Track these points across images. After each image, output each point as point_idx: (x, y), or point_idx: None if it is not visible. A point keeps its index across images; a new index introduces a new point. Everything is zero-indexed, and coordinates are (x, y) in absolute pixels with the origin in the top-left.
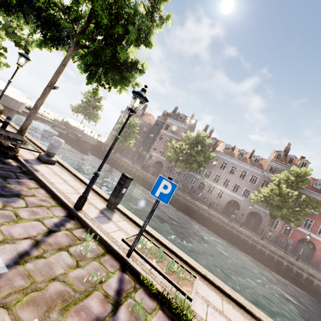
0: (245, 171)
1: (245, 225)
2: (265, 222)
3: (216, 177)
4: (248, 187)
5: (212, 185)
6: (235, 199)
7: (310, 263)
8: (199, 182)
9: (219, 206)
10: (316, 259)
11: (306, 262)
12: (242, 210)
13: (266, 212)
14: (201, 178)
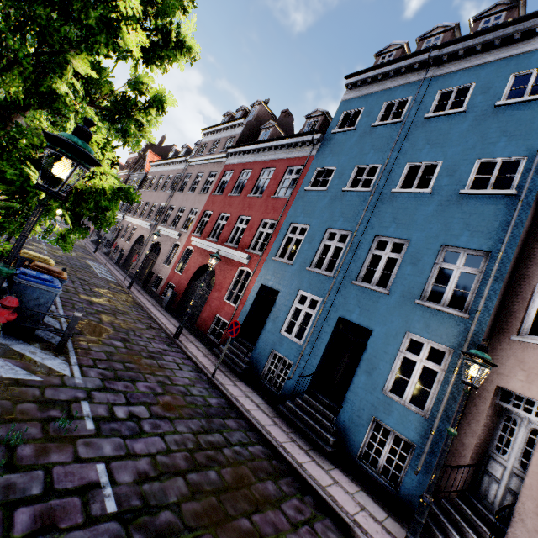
0: (171, 175)
1: (140, 278)
2: (161, 258)
3: (139, 207)
4: (164, 201)
5: (131, 222)
6: (143, 233)
7: (194, 328)
8: (120, 227)
9: (118, 254)
10: (207, 312)
11: (185, 324)
12: (143, 248)
13: (168, 235)
14: (125, 218)
